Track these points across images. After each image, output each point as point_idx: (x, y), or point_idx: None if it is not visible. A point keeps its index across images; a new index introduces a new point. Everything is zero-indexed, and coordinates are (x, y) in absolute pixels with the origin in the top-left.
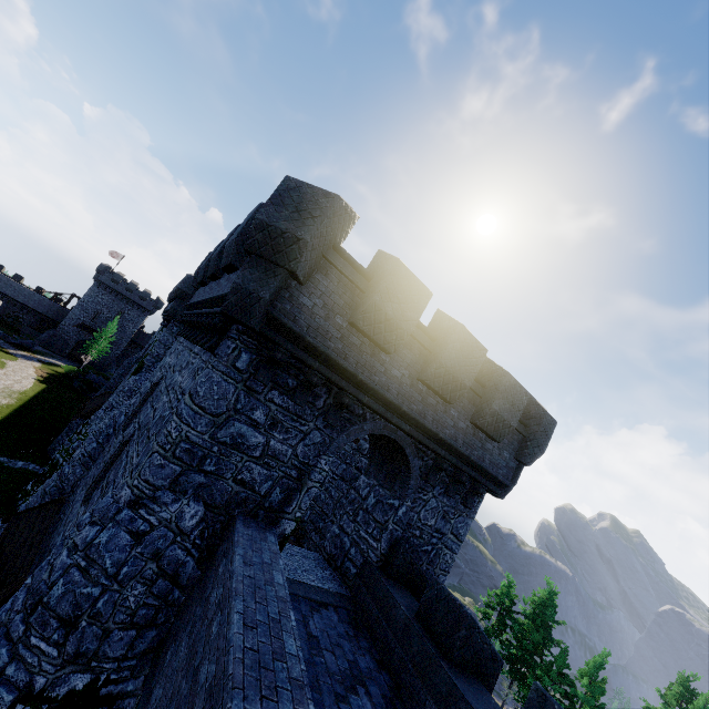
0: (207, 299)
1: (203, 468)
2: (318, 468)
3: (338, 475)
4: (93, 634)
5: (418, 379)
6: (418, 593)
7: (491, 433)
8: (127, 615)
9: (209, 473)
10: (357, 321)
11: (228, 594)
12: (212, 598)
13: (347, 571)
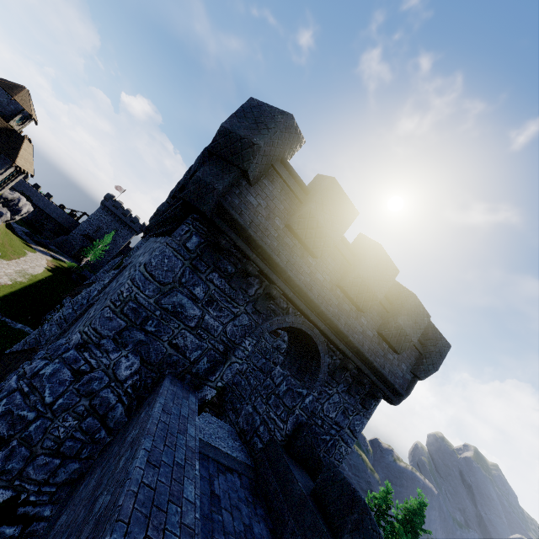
0: (174, 201)
1: (144, 327)
2: (242, 346)
3: (258, 367)
4: (21, 454)
5: (337, 285)
6: (314, 475)
7: (393, 344)
8: (55, 443)
9: (149, 333)
10: (292, 224)
11: (141, 433)
12: (128, 438)
13: (254, 445)
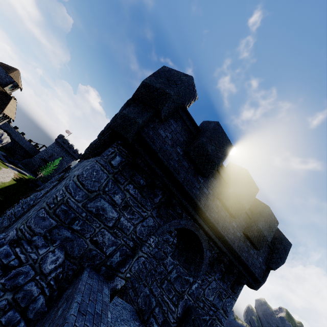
0: (103, 134)
1: (72, 226)
2: (148, 243)
3: (152, 255)
4: None
5: (217, 197)
6: None
7: (255, 243)
8: None
9: (75, 231)
10: (189, 151)
11: None
12: None
13: (150, 325)
